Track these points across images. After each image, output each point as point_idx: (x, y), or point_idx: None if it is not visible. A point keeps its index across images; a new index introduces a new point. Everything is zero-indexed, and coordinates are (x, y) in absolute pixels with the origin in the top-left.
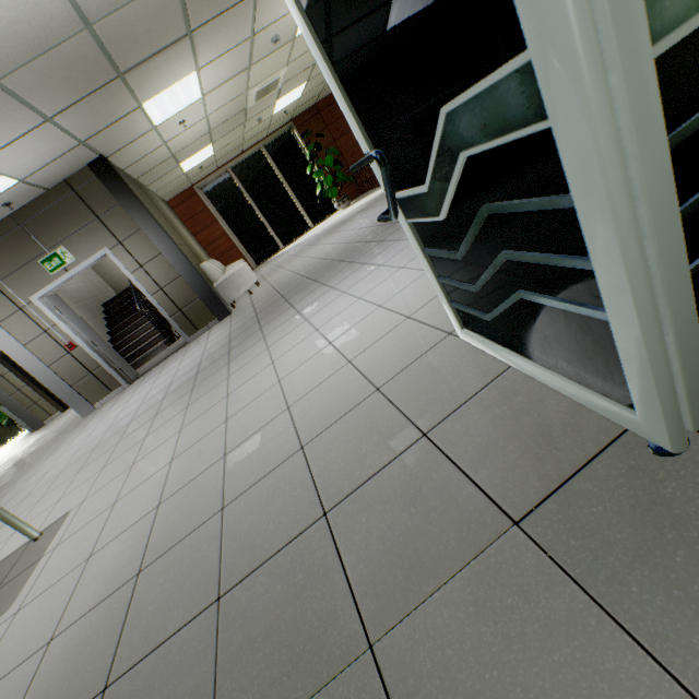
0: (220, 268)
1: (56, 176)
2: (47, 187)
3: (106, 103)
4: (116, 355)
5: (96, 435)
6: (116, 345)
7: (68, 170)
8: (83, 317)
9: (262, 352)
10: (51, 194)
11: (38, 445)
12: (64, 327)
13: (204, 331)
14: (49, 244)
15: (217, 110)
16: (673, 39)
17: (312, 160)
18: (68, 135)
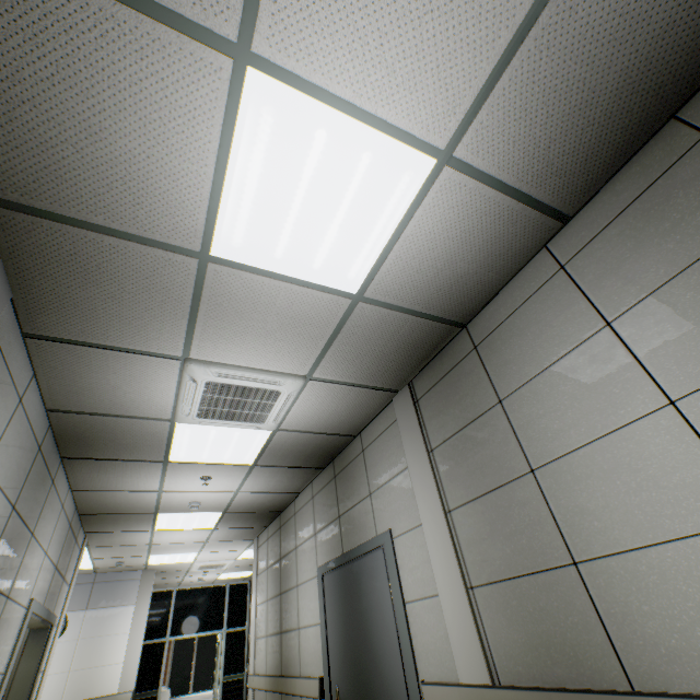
0: None
1: None
2: None
3: None
4: None
5: None
6: None
7: None
8: None
9: None
10: None
11: None
12: None
13: None
14: None
15: None
16: (225, 680)
17: None
18: None
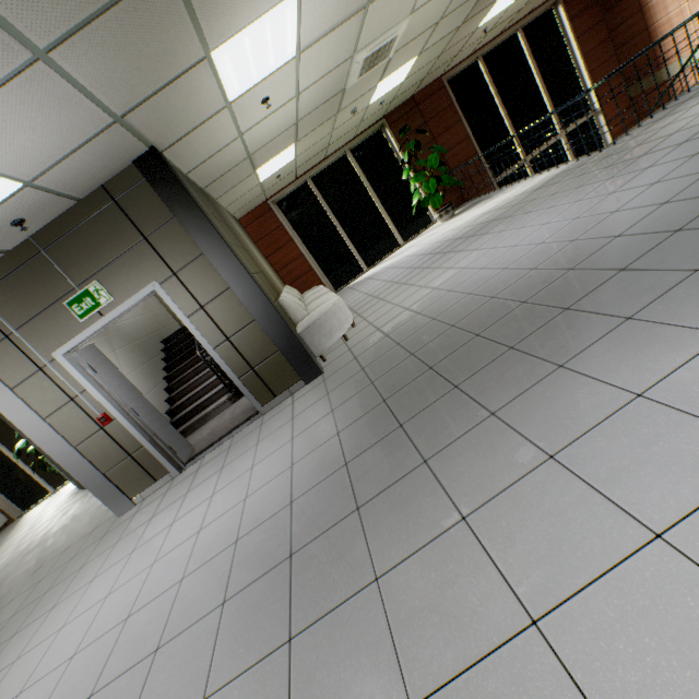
0: (299, 299)
1: (86, 178)
2: (76, 196)
3: (148, 34)
4: (165, 425)
5: (108, 619)
6: (171, 396)
7: (104, 170)
8: (136, 360)
9: (517, 635)
10: (83, 207)
11: (68, 536)
12: (97, 393)
13: (284, 398)
14: (79, 277)
15: (311, 86)
16: None
17: (408, 162)
18: (89, 101)
